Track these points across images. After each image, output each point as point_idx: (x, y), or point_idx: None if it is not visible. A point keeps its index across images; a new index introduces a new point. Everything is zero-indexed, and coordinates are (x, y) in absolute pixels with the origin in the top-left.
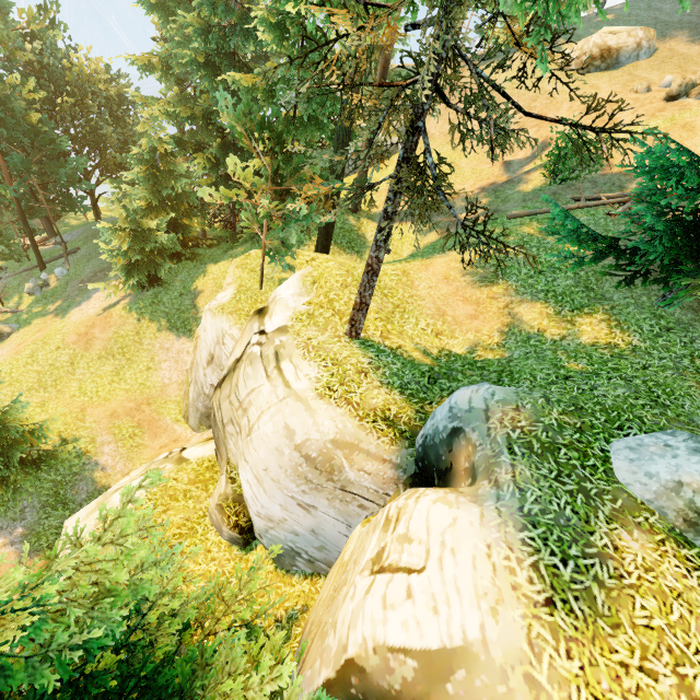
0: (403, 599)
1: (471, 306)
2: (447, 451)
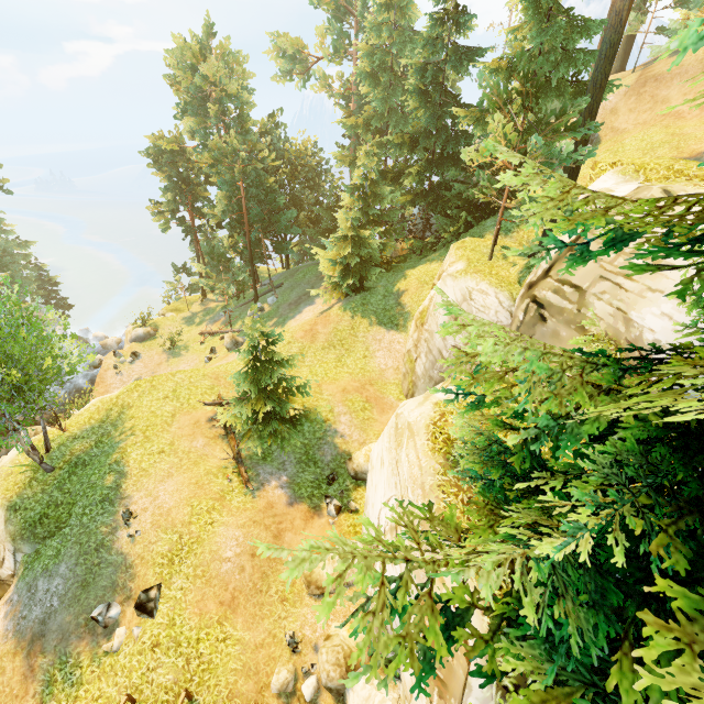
0: None
1: None
2: None
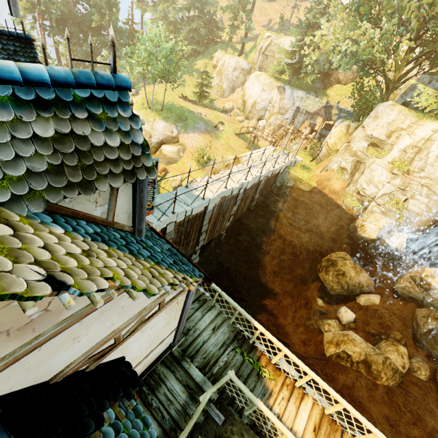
0: None
1: None
2: None
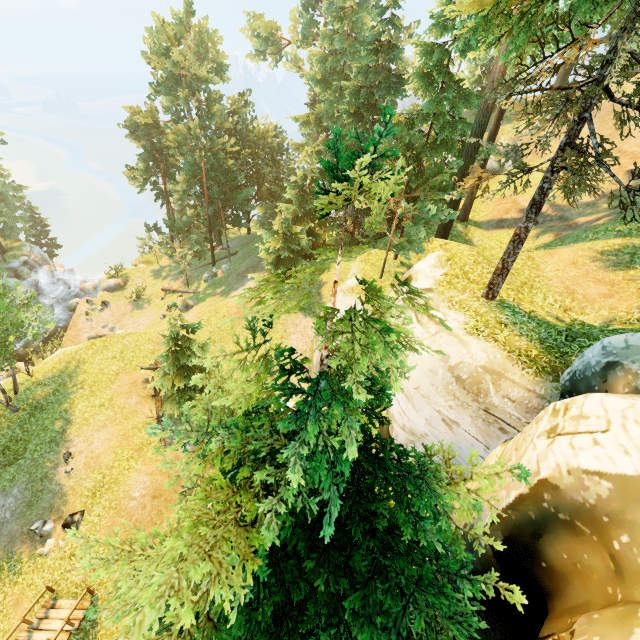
0: (590, 445)
1: (605, 287)
2: (601, 381)
